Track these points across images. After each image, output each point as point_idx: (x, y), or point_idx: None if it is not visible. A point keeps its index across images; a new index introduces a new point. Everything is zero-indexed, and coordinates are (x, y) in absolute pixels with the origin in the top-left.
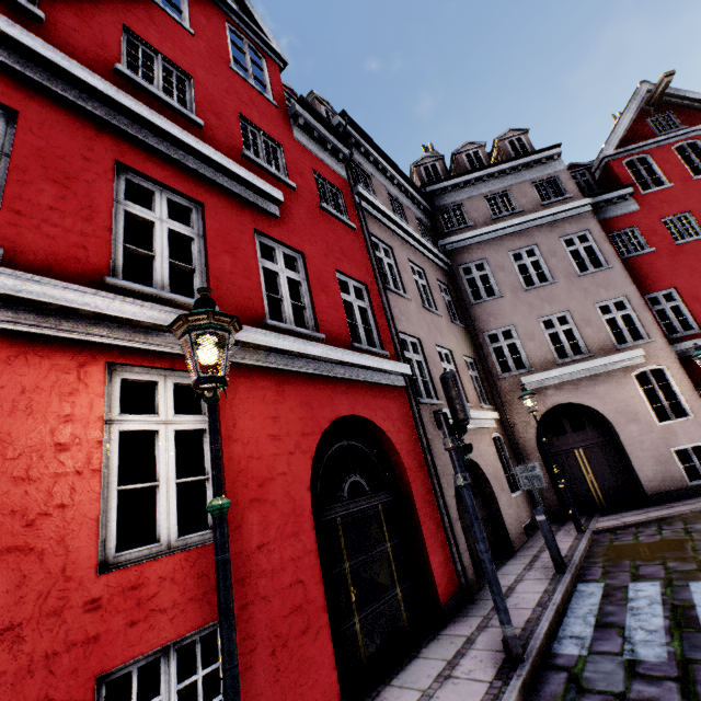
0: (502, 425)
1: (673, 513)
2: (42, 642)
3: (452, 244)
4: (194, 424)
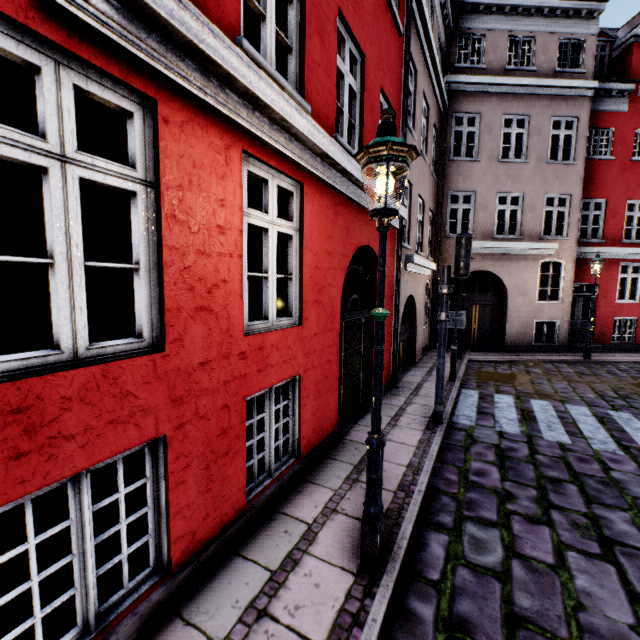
0: (432, 275)
1: (519, 359)
2: (221, 374)
3: (457, 85)
4: (287, 229)
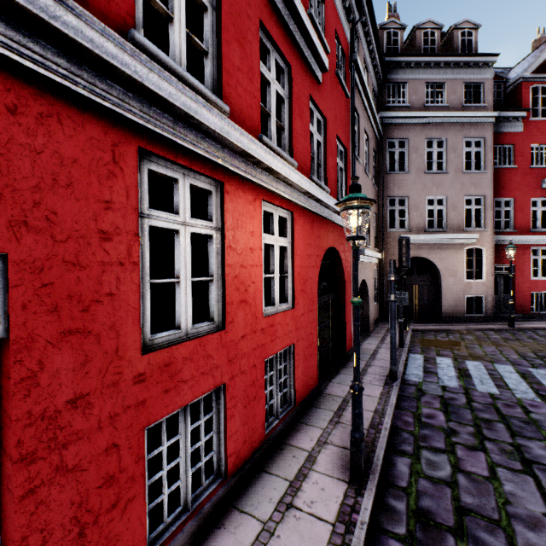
0: (378, 262)
1: (454, 328)
2: (252, 343)
3: (389, 119)
4: (284, 243)
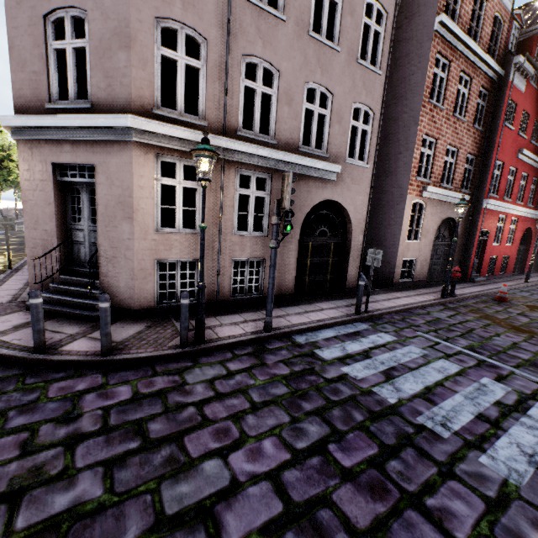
0: None
1: None
2: (502, 250)
3: None
4: (513, 227)
